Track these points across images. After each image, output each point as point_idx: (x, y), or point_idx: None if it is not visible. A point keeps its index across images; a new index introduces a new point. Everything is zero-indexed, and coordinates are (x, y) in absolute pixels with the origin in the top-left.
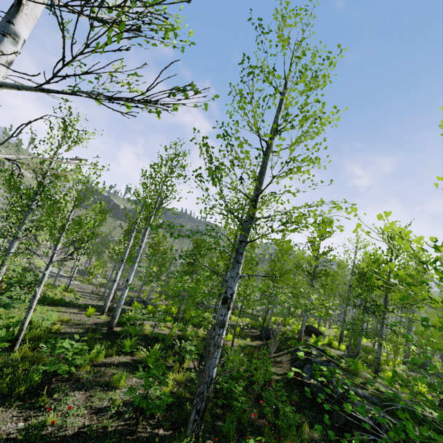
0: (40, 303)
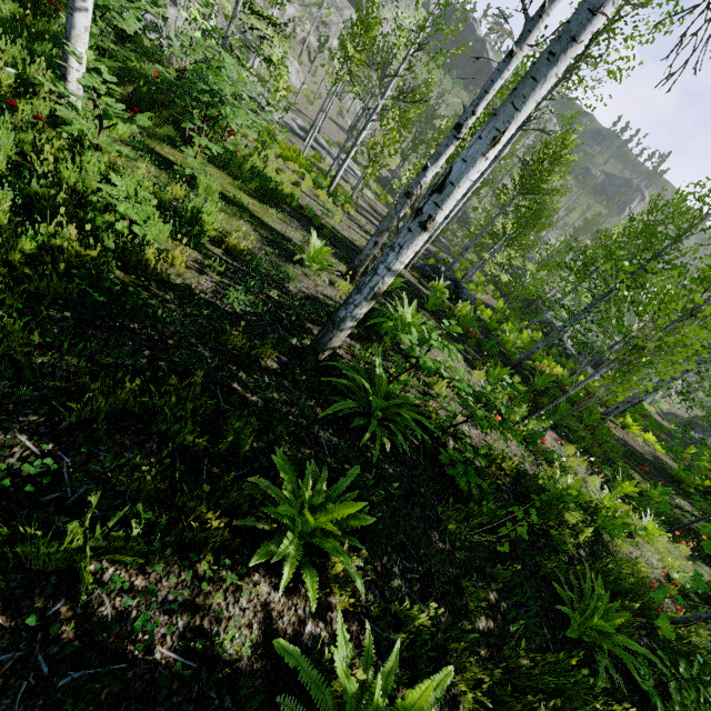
0: (240, 181)
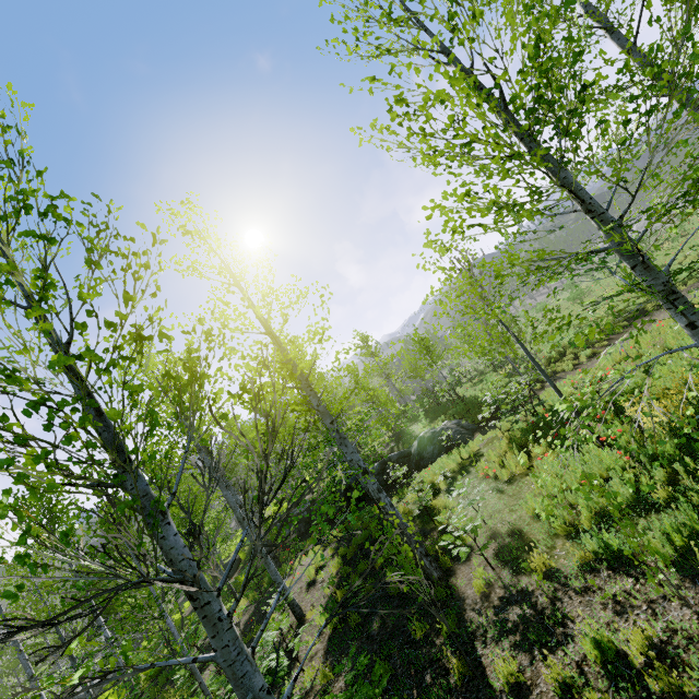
0: None
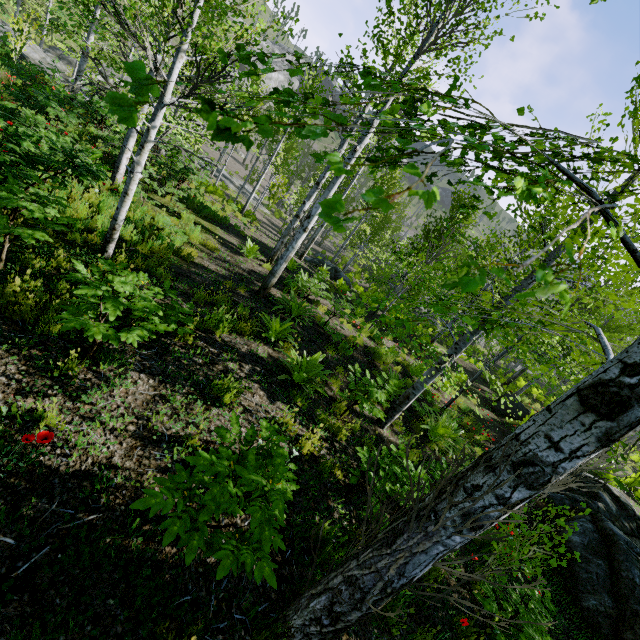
0: (195, 211)
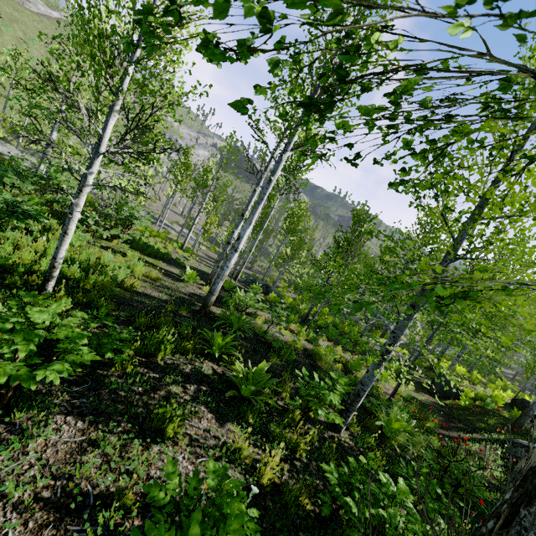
0: (140, 250)
